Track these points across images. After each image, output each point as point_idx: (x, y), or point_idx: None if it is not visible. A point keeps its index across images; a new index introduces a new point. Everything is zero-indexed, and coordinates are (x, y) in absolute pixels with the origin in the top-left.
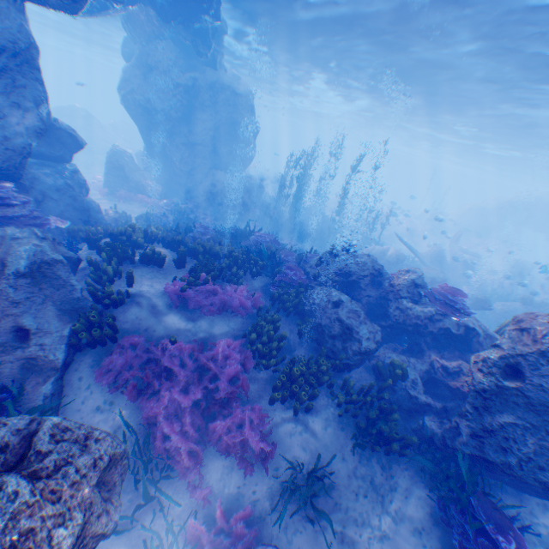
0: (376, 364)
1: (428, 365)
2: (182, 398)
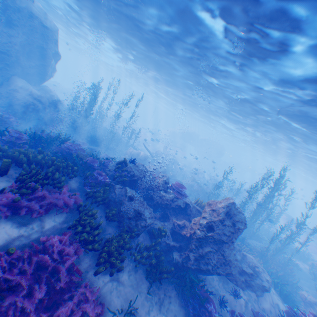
0: (152, 230)
1: (172, 225)
2: (27, 302)
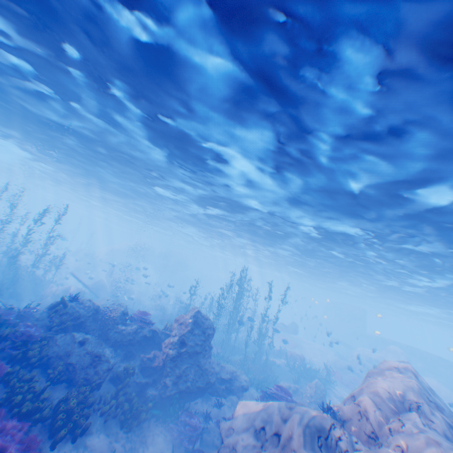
0: (117, 374)
1: (141, 360)
2: None
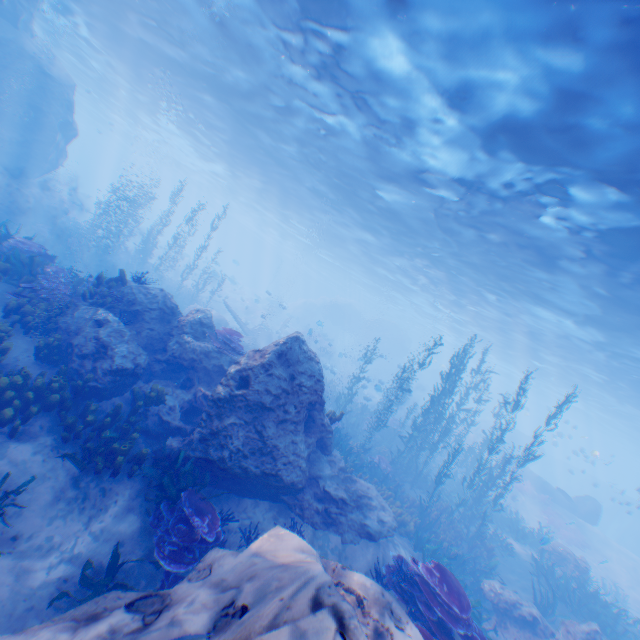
0: (133, 390)
1: (194, 396)
2: None
